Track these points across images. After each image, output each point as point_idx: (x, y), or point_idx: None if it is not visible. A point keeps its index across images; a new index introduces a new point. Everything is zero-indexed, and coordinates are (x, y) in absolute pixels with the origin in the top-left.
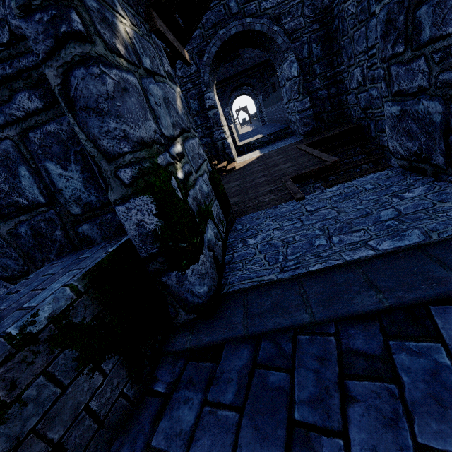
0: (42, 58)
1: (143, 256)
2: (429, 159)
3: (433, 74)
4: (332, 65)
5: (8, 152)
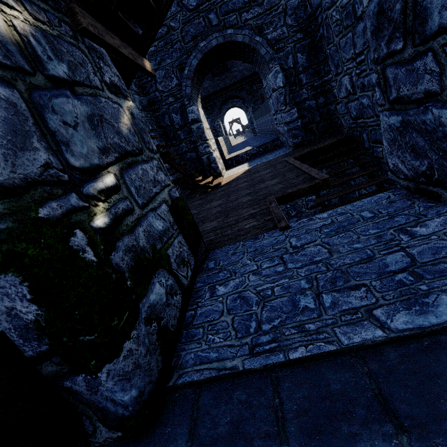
0: None
1: (28, 355)
2: (443, 182)
3: (446, 74)
4: (319, 74)
5: None
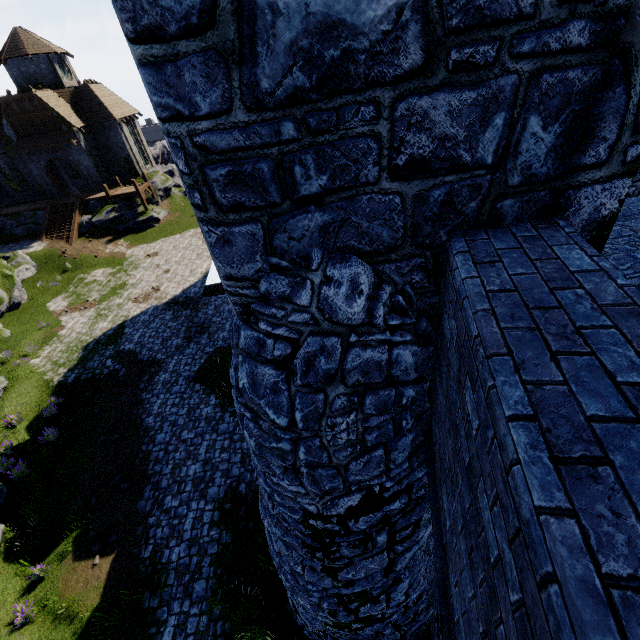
0: None
1: None
2: None
3: None
4: None
5: (502, 90)
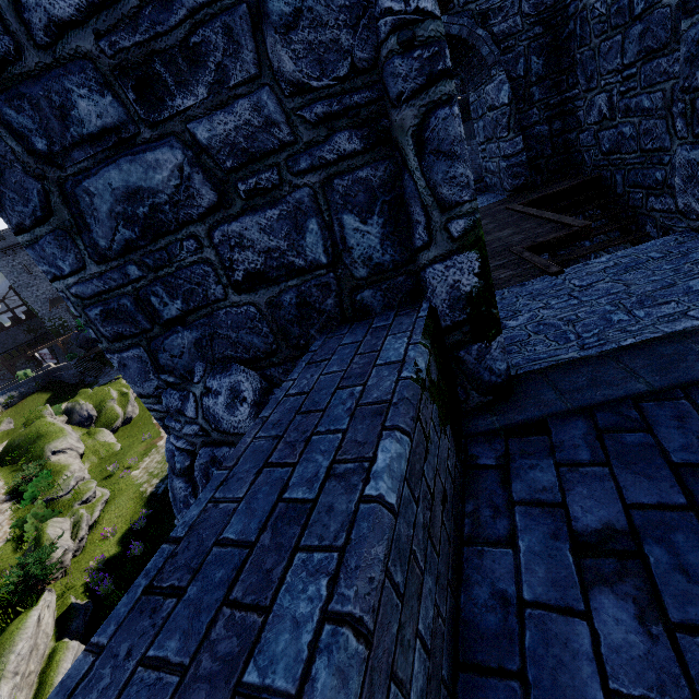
0: (405, 97)
1: (445, 325)
2: None
3: None
4: (559, 88)
5: (301, 202)
